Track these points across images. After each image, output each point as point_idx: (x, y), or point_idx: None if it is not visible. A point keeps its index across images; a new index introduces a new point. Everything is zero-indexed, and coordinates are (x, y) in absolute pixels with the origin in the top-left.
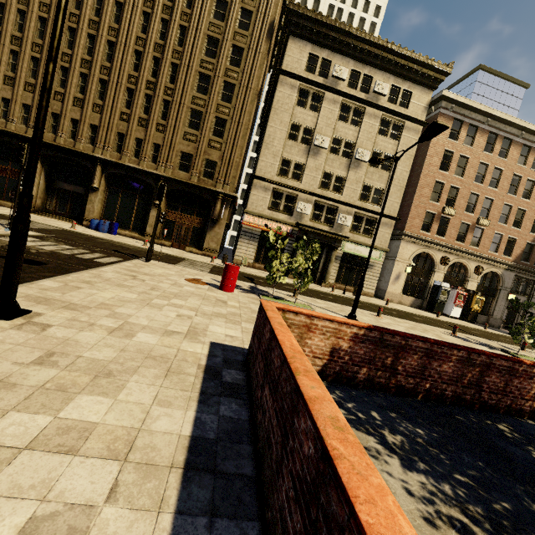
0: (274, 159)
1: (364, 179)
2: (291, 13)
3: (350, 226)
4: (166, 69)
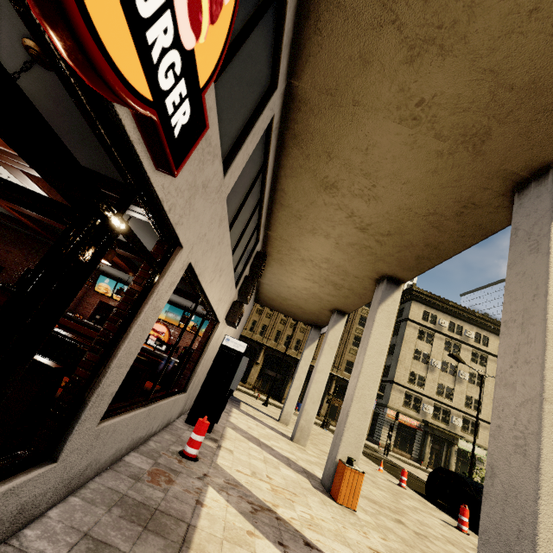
0: (405, 371)
1: (465, 391)
2: (414, 291)
3: (461, 426)
4: None
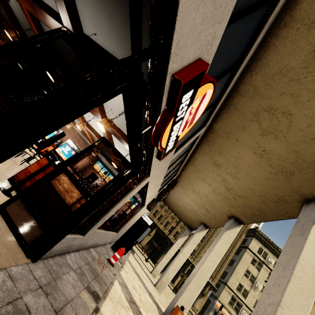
0: (236, 281)
1: None
2: (256, 231)
3: None
4: None
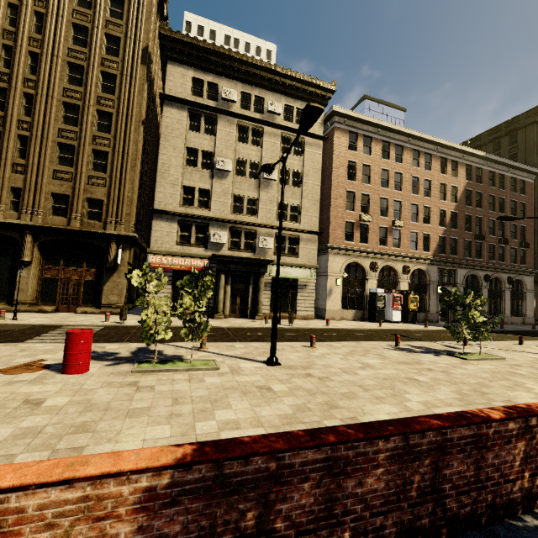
0: (174, 188)
1: (277, 198)
2: (164, 38)
3: (274, 249)
4: (17, 100)
